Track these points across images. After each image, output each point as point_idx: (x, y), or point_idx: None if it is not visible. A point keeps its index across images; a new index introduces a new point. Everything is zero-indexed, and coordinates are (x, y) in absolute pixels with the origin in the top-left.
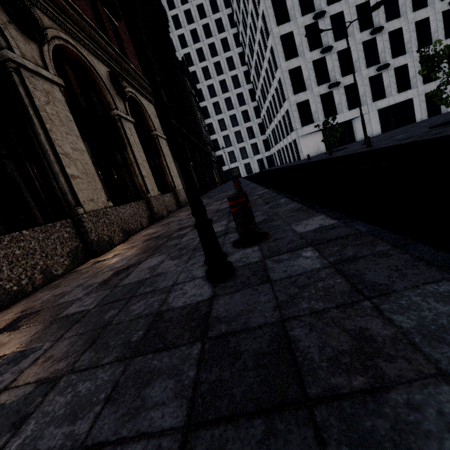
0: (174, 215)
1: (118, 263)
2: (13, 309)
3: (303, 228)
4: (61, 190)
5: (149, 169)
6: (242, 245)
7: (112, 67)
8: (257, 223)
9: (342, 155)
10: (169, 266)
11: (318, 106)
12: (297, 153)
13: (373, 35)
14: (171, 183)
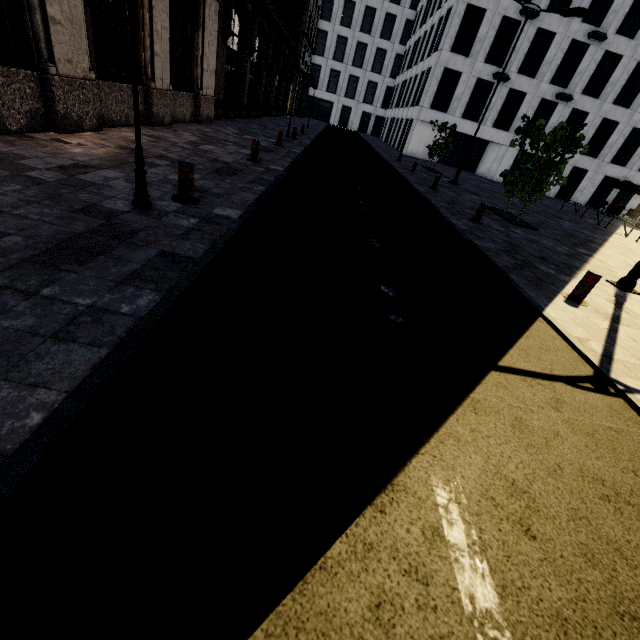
0: (178, 130)
1: (80, 156)
2: None
3: (219, 211)
4: (34, 31)
5: (168, 45)
6: (175, 200)
7: None
8: (209, 193)
9: (407, 180)
10: (120, 185)
11: (465, 93)
12: (405, 141)
13: (590, 39)
14: (197, 79)
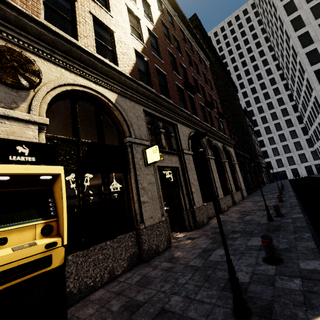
0: (243, 203)
1: (235, 216)
2: (213, 220)
3: (294, 216)
4: (214, 191)
5: (232, 181)
6: (276, 217)
7: (222, 142)
8: (283, 213)
9: None
10: (256, 218)
11: None
12: None
13: None
14: (239, 186)
